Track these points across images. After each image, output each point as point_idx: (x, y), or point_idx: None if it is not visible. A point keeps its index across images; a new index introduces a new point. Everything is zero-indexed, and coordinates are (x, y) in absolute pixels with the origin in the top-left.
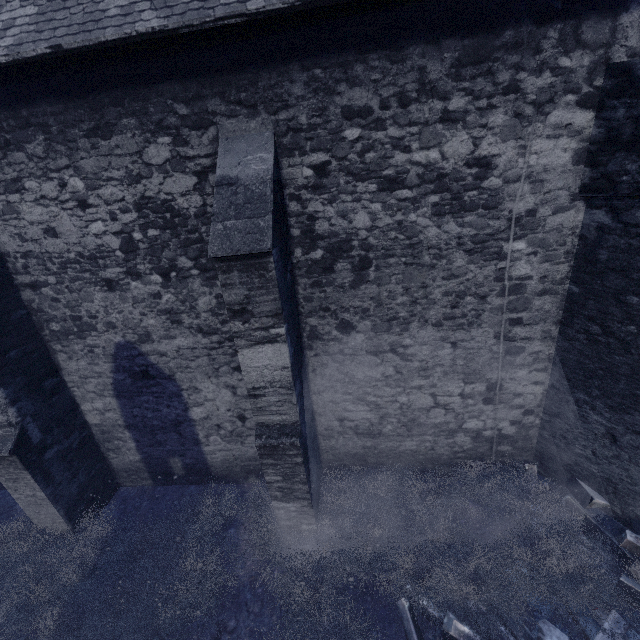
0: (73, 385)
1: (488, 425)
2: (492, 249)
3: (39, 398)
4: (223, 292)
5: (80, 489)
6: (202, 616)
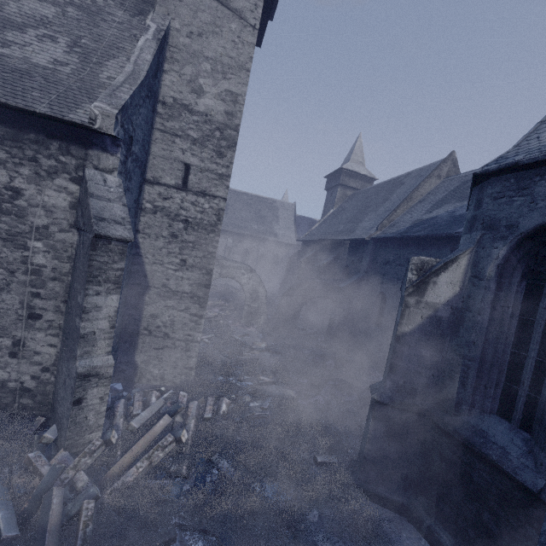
0: None
1: (13, 377)
2: (20, 242)
3: None
4: None
5: None
6: None
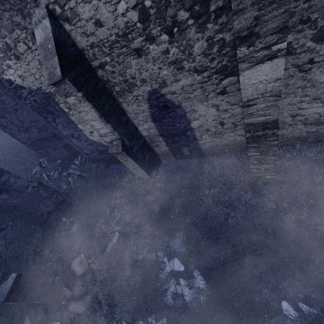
0: (132, 119)
1: None
2: None
3: (122, 126)
4: (234, 21)
5: (148, 163)
6: (218, 210)
